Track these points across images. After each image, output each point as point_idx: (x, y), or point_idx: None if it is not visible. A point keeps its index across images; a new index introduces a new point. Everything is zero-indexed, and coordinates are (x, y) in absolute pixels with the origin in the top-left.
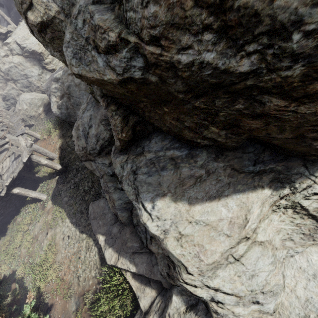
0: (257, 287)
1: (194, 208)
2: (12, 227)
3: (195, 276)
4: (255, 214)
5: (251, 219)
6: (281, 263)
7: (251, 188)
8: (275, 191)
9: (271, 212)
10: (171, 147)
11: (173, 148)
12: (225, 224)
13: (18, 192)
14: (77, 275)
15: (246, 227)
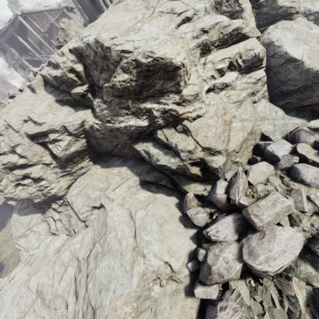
0: (30, 246)
1: (20, 217)
2: (8, 224)
3: (15, 239)
4: (34, 221)
5: (32, 223)
6: (42, 240)
7: (36, 213)
8: (42, 214)
9: (42, 222)
10: None
11: None
12: (25, 223)
13: (11, 203)
14: (18, 252)
15: (30, 225)
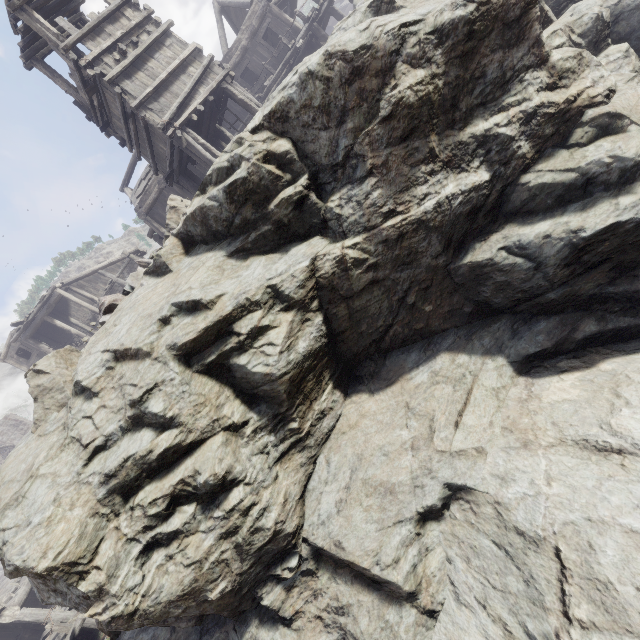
0: None
1: None
2: None
3: None
4: None
5: None
6: None
7: None
8: None
9: None
10: (142, 629)
11: (143, 630)
12: None
13: None
14: None
15: None
